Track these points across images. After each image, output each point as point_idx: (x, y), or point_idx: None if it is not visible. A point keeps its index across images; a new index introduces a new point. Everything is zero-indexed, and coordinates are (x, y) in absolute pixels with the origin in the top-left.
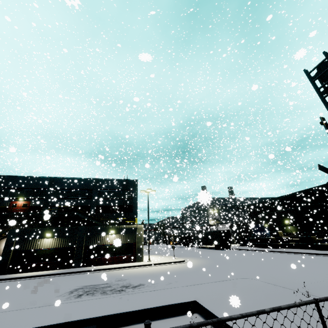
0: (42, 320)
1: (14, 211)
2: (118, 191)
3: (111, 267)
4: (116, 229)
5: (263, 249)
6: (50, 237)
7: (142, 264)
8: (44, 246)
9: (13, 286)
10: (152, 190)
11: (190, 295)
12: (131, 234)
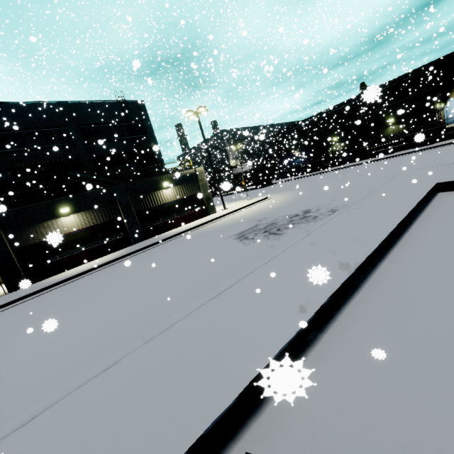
0: (365, 233)
1: None
2: (117, 126)
3: (199, 224)
4: (169, 180)
5: (316, 173)
6: (71, 213)
7: (230, 211)
8: (68, 230)
9: (112, 276)
10: (204, 110)
11: (417, 185)
12: (191, 183)
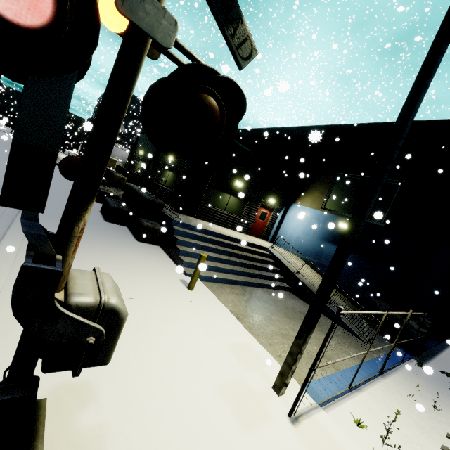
0: None
1: None
2: None
3: None
4: None
5: None
6: None
7: None
8: None
9: None
10: None
11: None
12: None
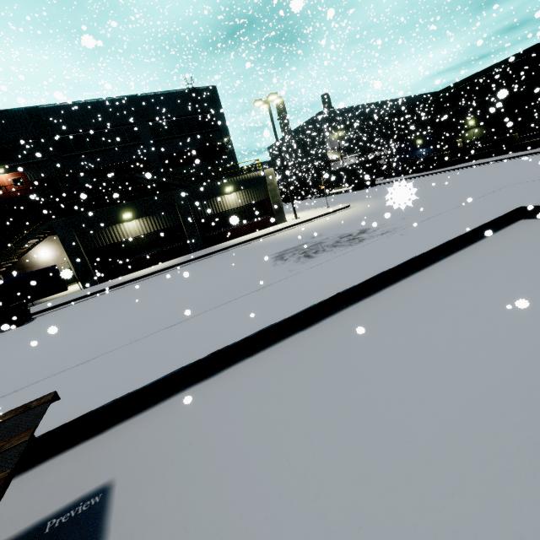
0: (366, 268)
1: (4, 197)
2: (187, 119)
3: (258, 235)
4: (232, 185)
5: (433, 172)
6: (133, 219)
7: (298, 222)
8: (131, 235)
9: (158, 284)
10: (276, 97)
11: (498, 207)
12: (258, 187)
